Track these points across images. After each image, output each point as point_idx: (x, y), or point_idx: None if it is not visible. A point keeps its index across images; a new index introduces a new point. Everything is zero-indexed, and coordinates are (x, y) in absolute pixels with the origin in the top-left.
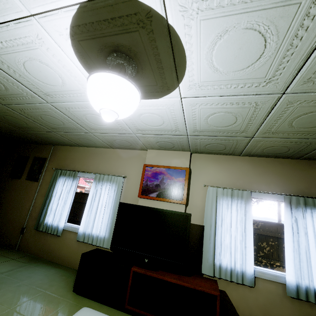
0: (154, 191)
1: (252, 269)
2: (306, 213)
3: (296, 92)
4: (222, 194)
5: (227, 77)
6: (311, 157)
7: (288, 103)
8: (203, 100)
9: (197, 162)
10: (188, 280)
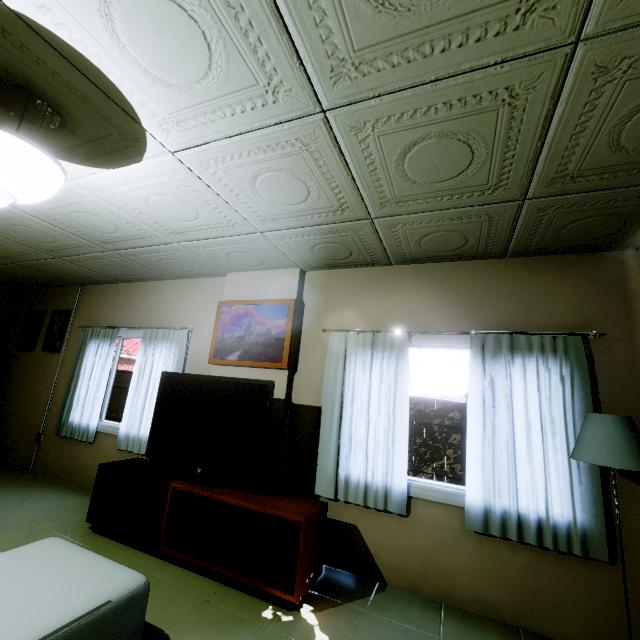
0: (235, 350)
1: (404, 483)
2: (512, 366)
3: (342, 104)
4: (355, 343)
5: (200, 95)
6: (524, 248)
7: (354, 131)
8: (211, 151)
9: (315, 287)
10: (265, 500)
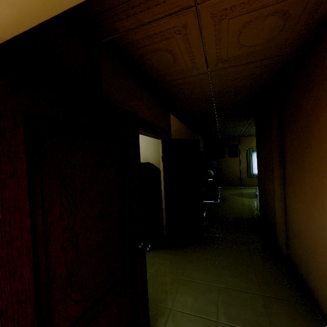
0: None
1: None
2: None
3: None
4: None
5: None
6: None
7: None
8: None
9: None
10: None
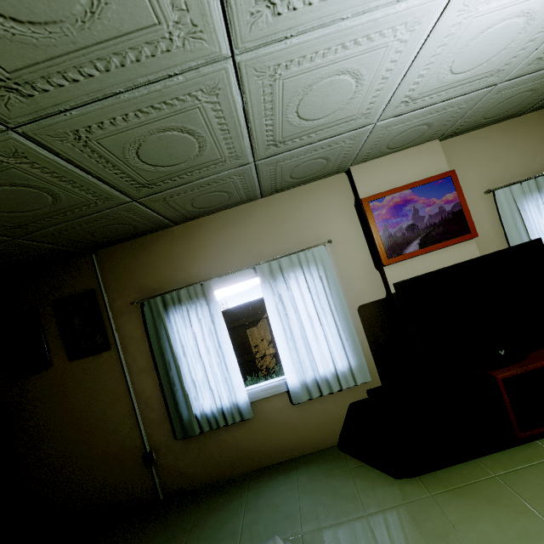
0: (411, 241)
1: None
2: None
3: None
4: (523, 193)
5: None
6: None
7: None
8: None
9: (452, 156)
10: None
